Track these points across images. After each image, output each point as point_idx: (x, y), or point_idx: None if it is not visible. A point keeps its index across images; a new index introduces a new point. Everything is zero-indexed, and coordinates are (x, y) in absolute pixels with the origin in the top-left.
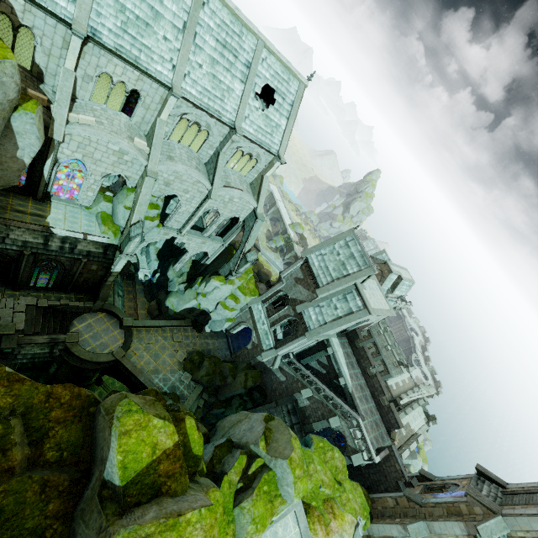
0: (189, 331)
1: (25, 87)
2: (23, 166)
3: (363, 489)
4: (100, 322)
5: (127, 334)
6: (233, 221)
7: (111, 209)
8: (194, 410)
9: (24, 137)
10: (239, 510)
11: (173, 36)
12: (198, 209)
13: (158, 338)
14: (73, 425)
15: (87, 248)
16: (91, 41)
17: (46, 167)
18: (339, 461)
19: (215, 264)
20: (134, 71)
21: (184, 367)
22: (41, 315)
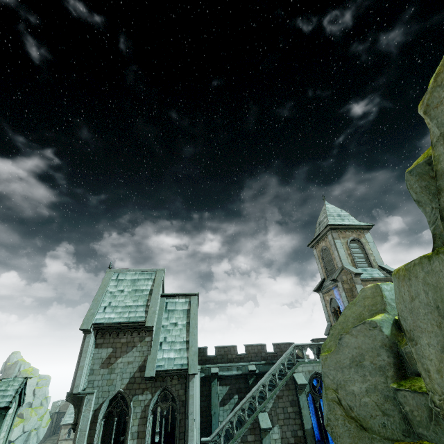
0: None
1: None
2: None
3: None
4: None
5: None
6: None
7: None
8: None
9: None
10: None
11: None
12: None
13: None
14: None
15: None
16: None
17: None
18: None
19: None
20: None
21: None
22: None
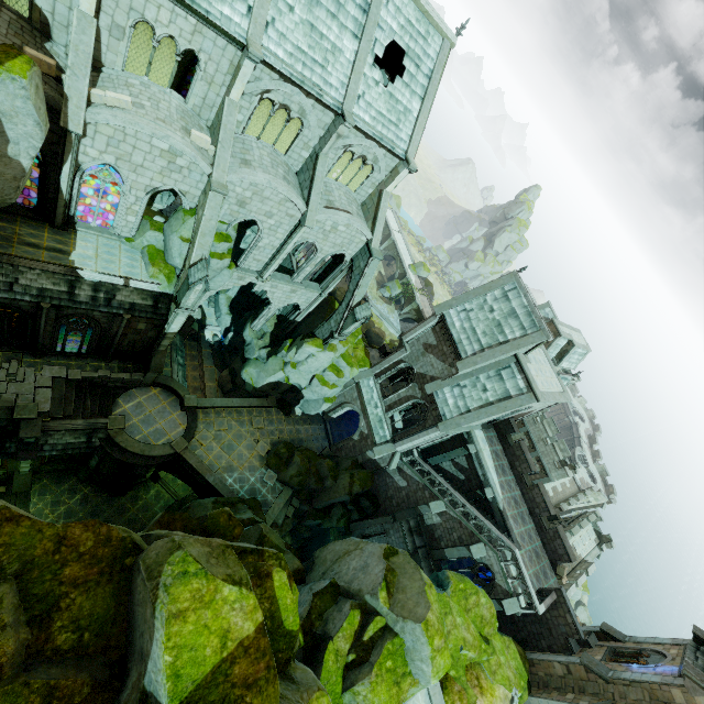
0: (274, 414)
1: (21, 45)
2: (20, 171)
3: (518, 646)
4: (153, 400)
5: (190, 418)
6: (335, 260)
7: (162, 242)
8: (281, 521)
9: (15, 121)
10: (351, 697)
11: None
12: (287, 242)
13: (232, 423)
14: (99, 588)
15: (129, 299)
16: None
17: (63, 177)
18: (485, 608)
19: (309, 321)
20: (188, 17)
21: (267, 463)
22: (73, 392)
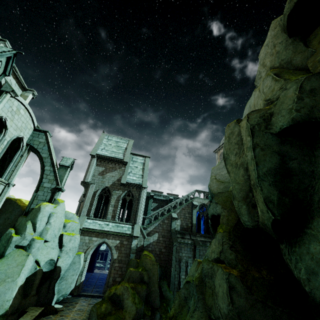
0: None
1: None
2: None
3: None
4: None
5: None
6: (3, 157)
7: None
8: None
9: None
10: None
11: None
12: None
13: None
14: None
15: None
16: None
17: None
18: None
19: (1, 223)
20: None
21: None
22: None
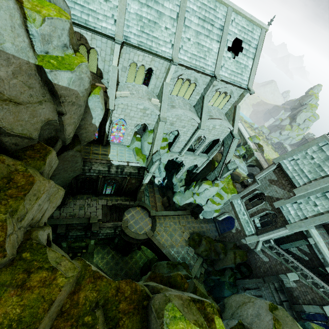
0: (189, 218)
1: (94, 83)
2: (95, 128)
3: None
4: (138, 213)
5: (153, 221)
6: (214, 142)
7: (140, 145)
8: (198, 276)
9: (95, 110)
10: None
11: (171, 25)
12: (192, 137)
13: (171, 223)
14: (134, 317)
15: (129, 170)
16: (125, 45)
17: (107, 126)
18: None
19: (203, 172)
20: (149, 56)
21: (189, 244)
22: (109, 210)
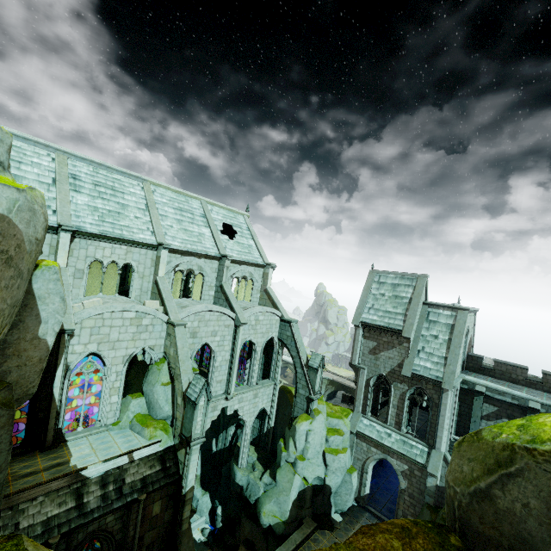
0: (321, 538)
1: None
2: (45, 351)
3: None
4: None
5: None
6: (267, 353)
7: (145, 406)
8: None
9: (47, 302)
10: None
11: (141, 215)
12: (234, 348)
13: None
14: None
15: (138, 475)
16: (77, 236)
17: (56, 382)
18: None
19: (280, 418)
20: (122, 247)
21: None
22: None
